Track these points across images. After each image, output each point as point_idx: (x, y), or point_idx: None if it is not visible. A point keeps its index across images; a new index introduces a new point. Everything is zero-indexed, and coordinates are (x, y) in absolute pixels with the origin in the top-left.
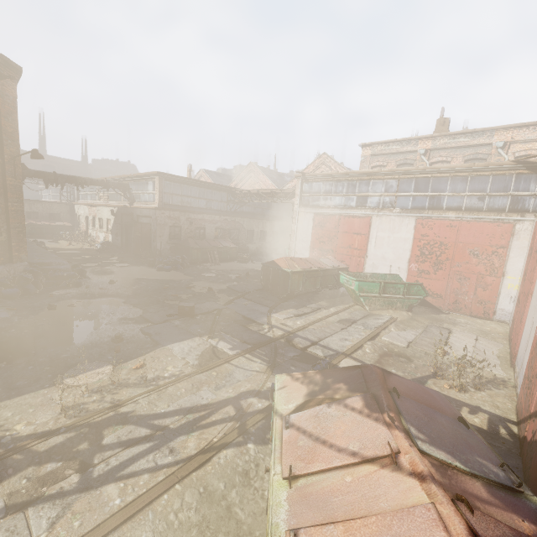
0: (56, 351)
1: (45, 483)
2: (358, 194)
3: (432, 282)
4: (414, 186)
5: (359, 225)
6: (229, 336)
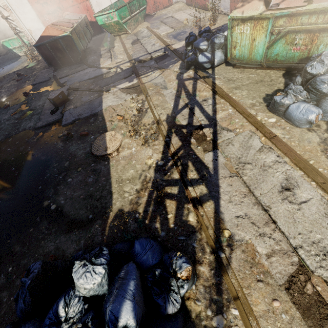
0: (52, 172)
1: (204, 139)
2: None
3: None
4: None
5: None
6: (112, 84)
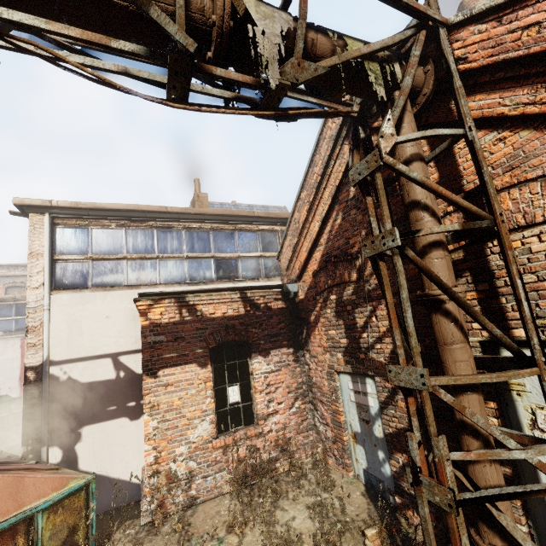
0: None
1: None
2: None
3: None
4: (15, 311)
5: None
6: None
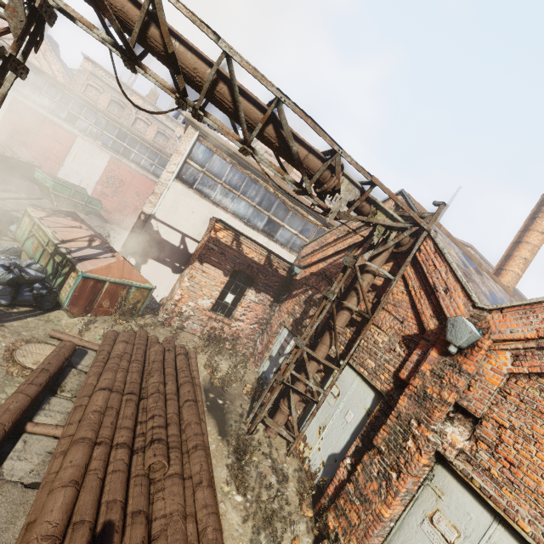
0: None
1: None
2: (71, 110)
3: (108, 202)
4: (117, 133)
5: (64, 137)
6: None
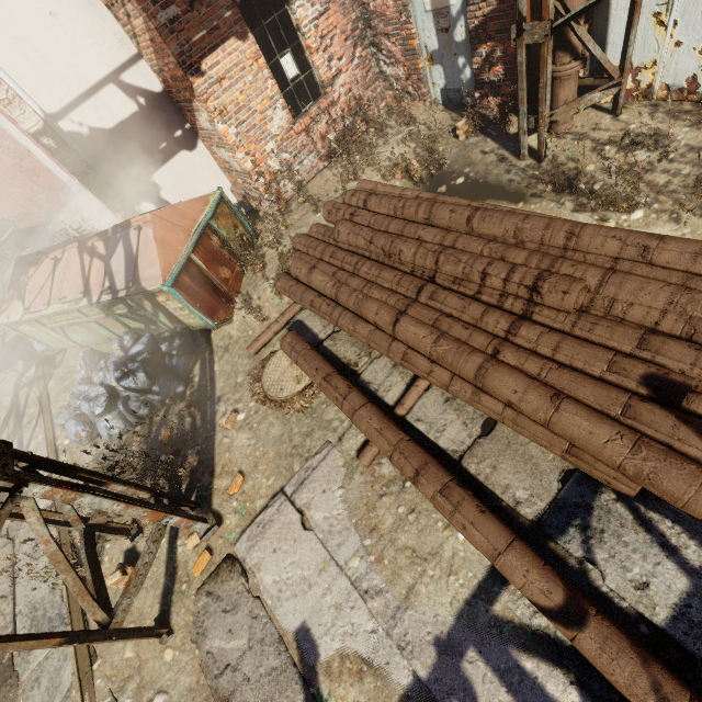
0: None
1: (3, 496)
2: None
3: None
4: None
5: None
6: None
